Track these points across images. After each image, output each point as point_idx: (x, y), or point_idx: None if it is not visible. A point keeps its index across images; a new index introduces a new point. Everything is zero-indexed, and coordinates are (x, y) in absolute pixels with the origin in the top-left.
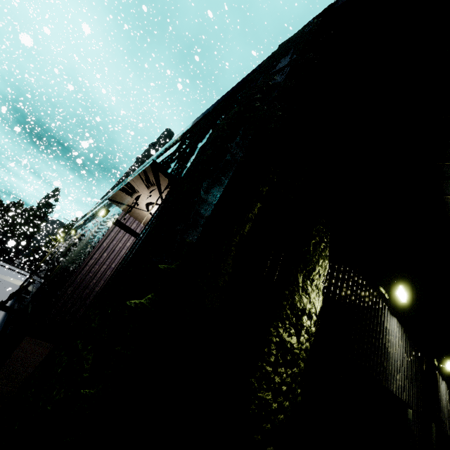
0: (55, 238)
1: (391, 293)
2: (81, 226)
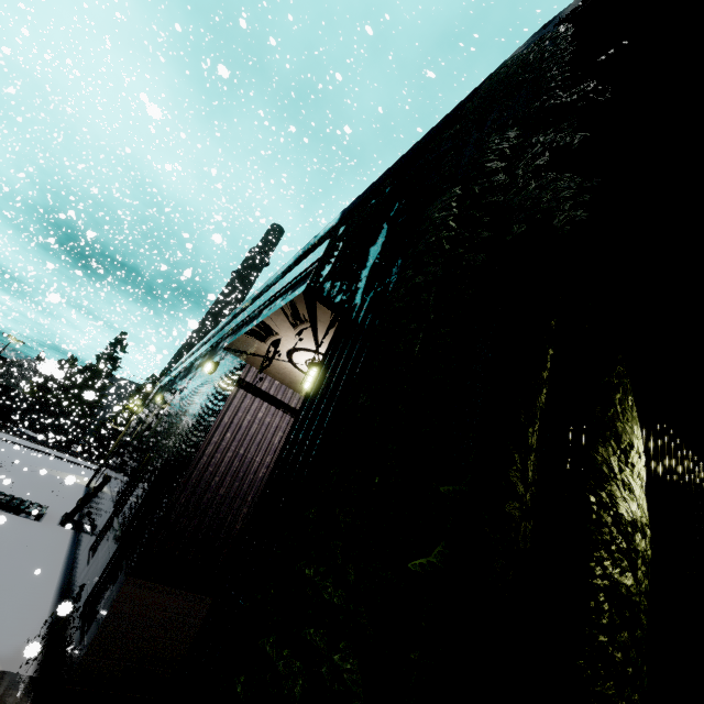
0: (126, 408)
1: None
2: (167, 387)
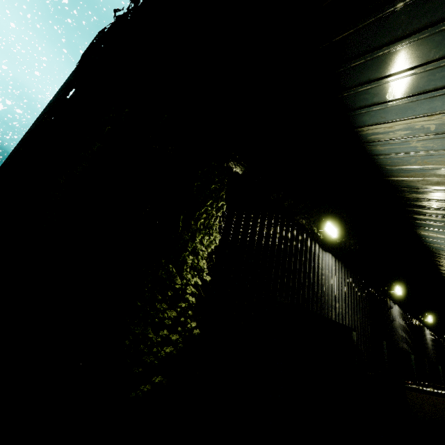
0: None
1: (320, 231)
2: None
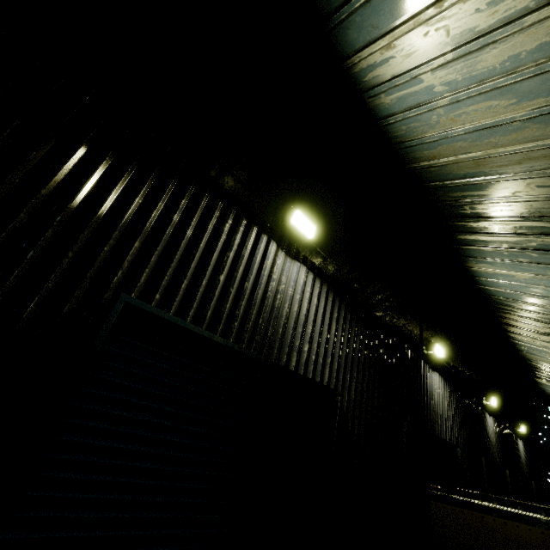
0: None
1: (284, 223)
2: None
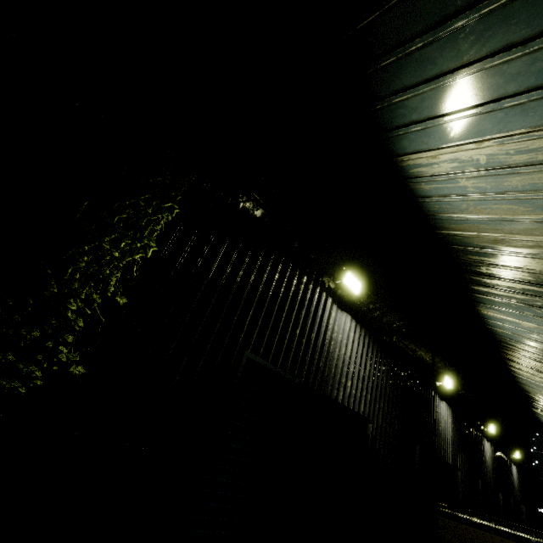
0: None
1: (338, 282)
2: None
